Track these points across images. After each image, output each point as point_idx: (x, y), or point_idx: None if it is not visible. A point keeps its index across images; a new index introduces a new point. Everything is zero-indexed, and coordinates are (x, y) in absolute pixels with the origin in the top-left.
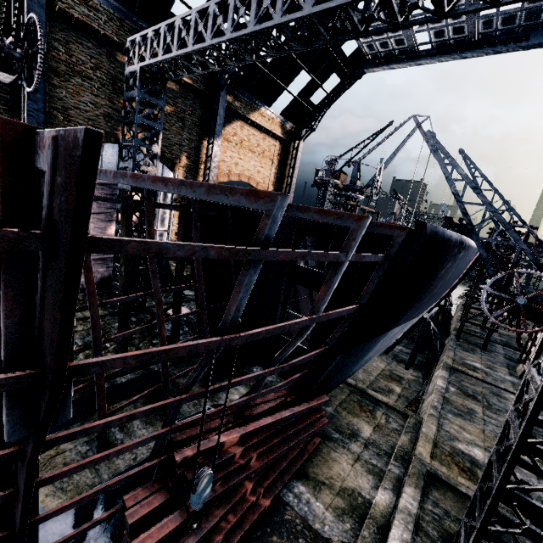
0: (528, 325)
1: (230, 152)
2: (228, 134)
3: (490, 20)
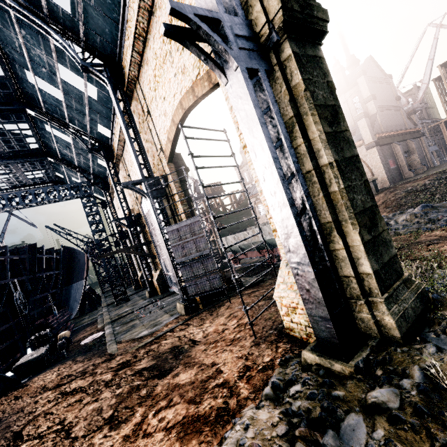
0: None
1: None
2: None
3: (34, 179)
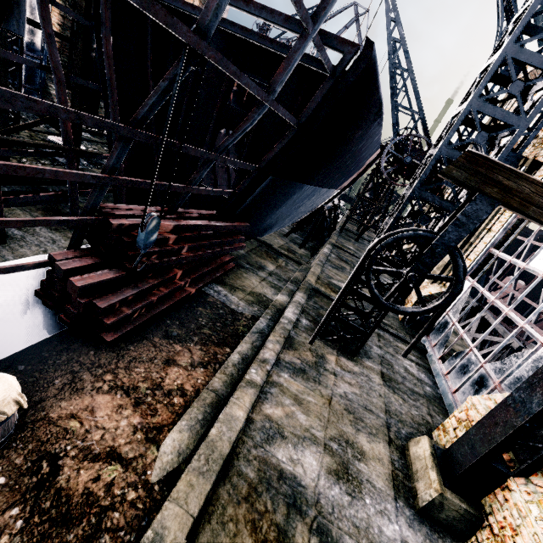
0: None
1: None
2: None
3: None
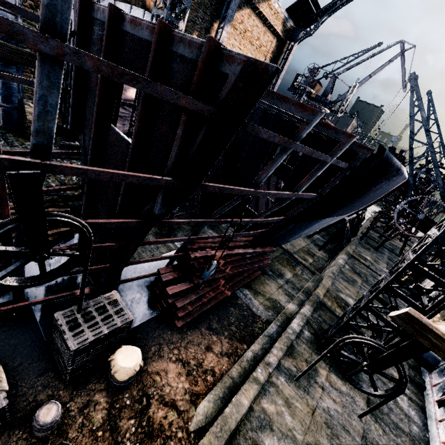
0: (412, 243)
1: (233, 40)
2: (236, 20)
3: None
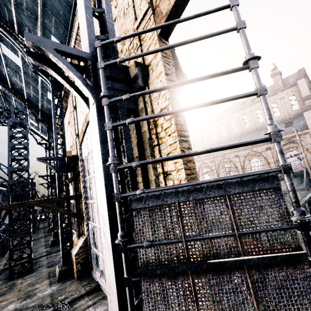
0: None
1: None
2: None
3: None
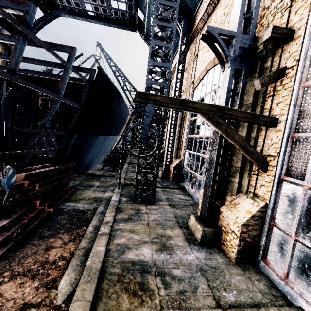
0: None
1: None
2: None
3: (116, 12)
